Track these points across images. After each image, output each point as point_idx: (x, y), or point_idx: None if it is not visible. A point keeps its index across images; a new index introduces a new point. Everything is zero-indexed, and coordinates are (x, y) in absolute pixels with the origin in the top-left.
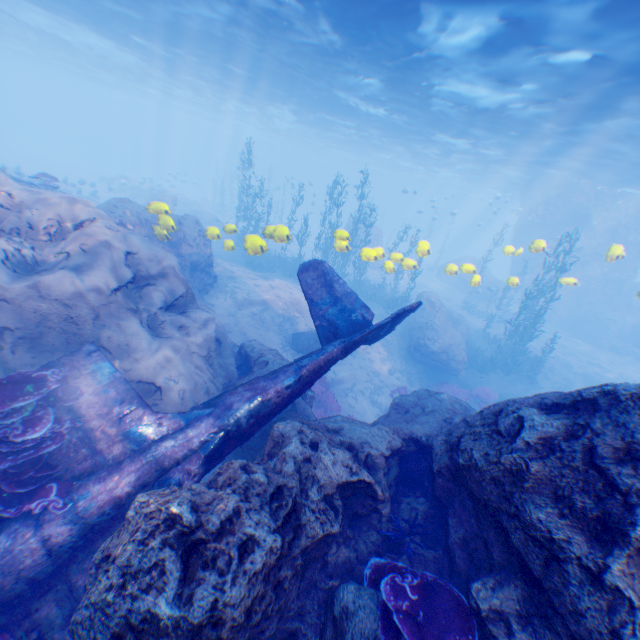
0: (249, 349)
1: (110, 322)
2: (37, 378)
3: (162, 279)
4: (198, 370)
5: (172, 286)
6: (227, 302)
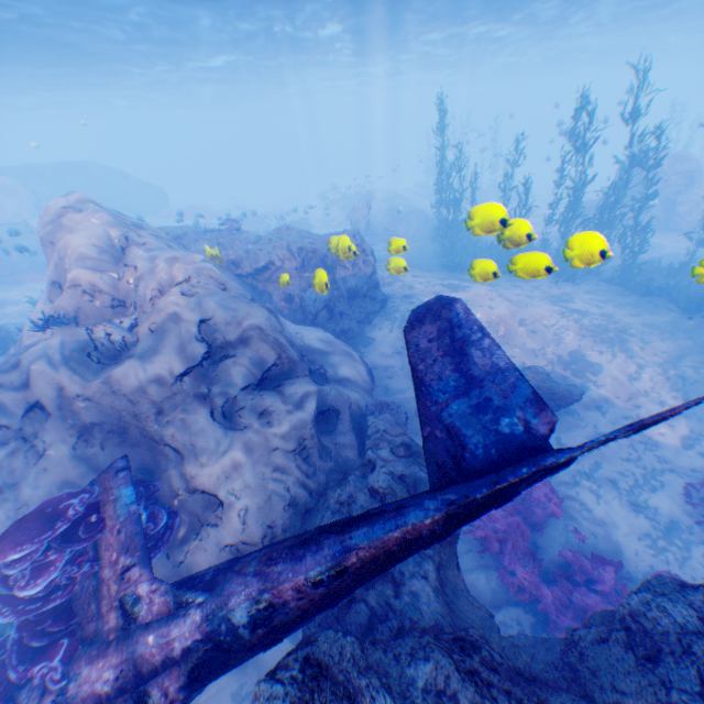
0: (365, 435)
1: (174, 416)
2: (57, 511)
3: (244, 348)
4: (279, 474)
5: (259, 354)
6: (392, 335)
